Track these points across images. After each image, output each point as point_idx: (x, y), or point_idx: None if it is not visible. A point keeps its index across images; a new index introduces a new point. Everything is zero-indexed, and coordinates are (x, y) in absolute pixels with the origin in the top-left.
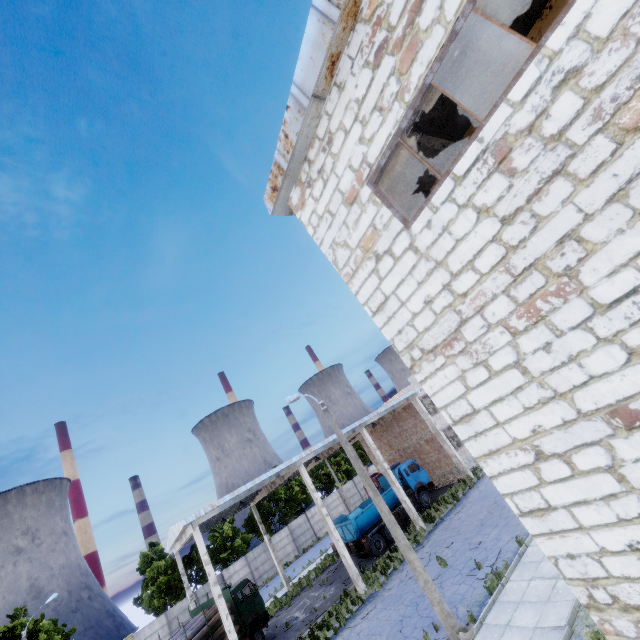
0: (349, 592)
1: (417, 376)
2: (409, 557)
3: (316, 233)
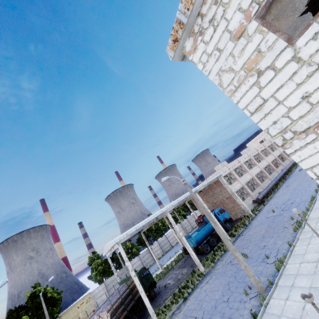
0: (195, 271)
1: (287, 150)
2: (235, 255)
3: (205, 67)
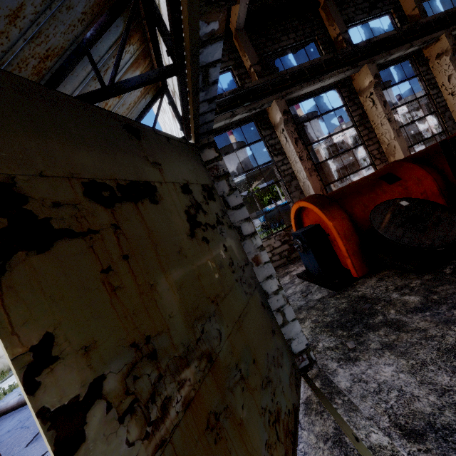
0: None
1: None
2: None
3: None
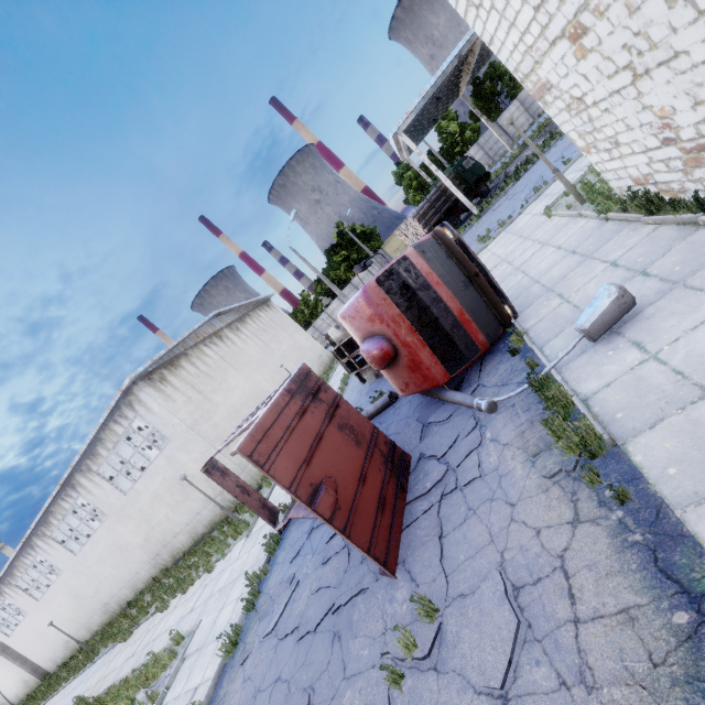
0: (554, 133)
1: None
2: None
3: None
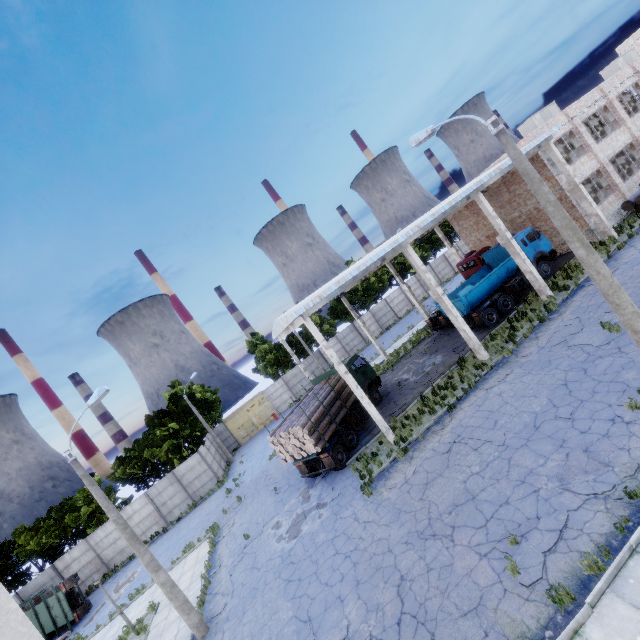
0: (466, 359)
1: None
2: (637, 327)
3: None
